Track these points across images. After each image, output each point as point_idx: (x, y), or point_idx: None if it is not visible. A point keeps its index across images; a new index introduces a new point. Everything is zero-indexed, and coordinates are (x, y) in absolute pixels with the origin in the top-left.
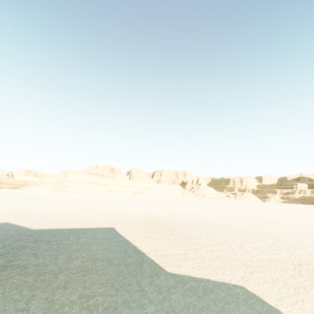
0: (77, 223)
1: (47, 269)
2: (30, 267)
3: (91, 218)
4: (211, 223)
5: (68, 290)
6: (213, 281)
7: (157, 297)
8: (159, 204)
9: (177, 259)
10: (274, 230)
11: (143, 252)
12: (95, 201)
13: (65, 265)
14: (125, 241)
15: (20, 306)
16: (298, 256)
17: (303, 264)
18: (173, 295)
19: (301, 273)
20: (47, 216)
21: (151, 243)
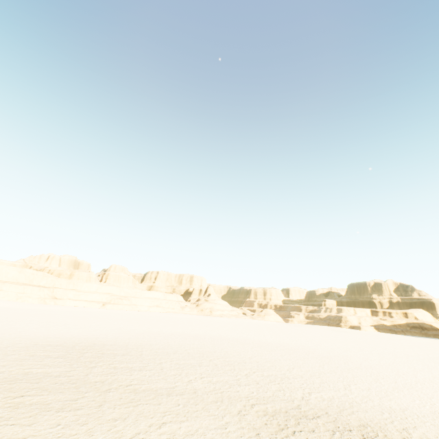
0: None
1: None
2: None
3: None
4: (183, 349)
5: None
6: None
7: None
8: (129, 321)
9: (44, 410)
10: (266, 357)
11: None
12: (10, 314)
13: None
14: None
15: None
16: (263, 392)
17: (259, 403)
18: None
19: (244, 418)
20: None
21: (26, 384)
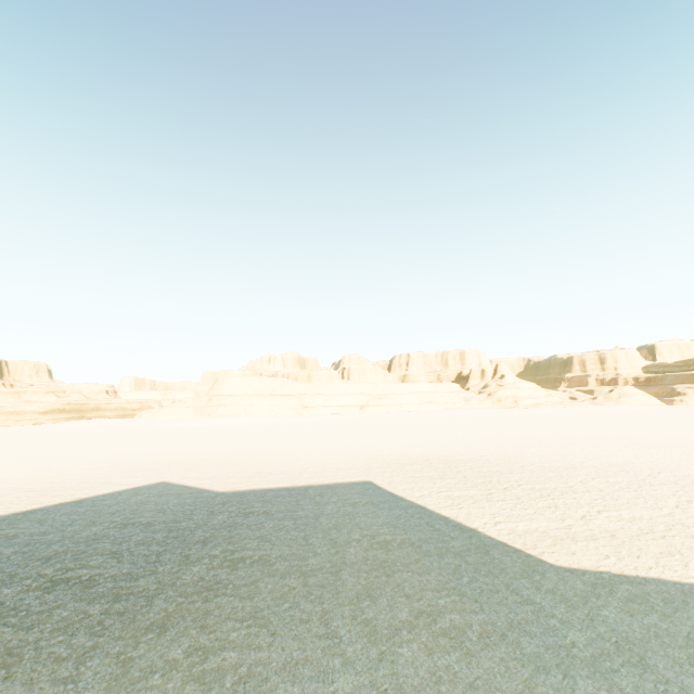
0: (292, 476)
1: (310, 565)
2: (276, 562)
3: (309, 464)
4: (574, 461)
5: (382, 602)
6: (673, 583)
7: (570, 614)
8: (425, 427)
9: (556, 539)
10: None
11: (473, 528)
12: (290, 430)
13: (338, 557)
14: (416, 506)
15: (318, 631)
16: None
17: None
18: (604, 611)
19: None
20: (224, 465)
21: (474, 509)
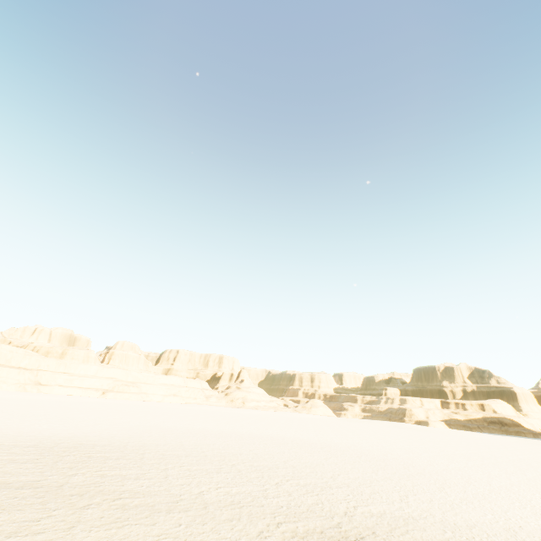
0: None
1: None
2: None
3: None
4: (199, 450)
5: None
6: None
7: None
8: (135, 415)
9: None
10: (306, 461)
11: None
12: None
13: None
14: None
15: None
16: (296, 506)
17: (288, 521)
18: None
19: None
20: None
21: None
